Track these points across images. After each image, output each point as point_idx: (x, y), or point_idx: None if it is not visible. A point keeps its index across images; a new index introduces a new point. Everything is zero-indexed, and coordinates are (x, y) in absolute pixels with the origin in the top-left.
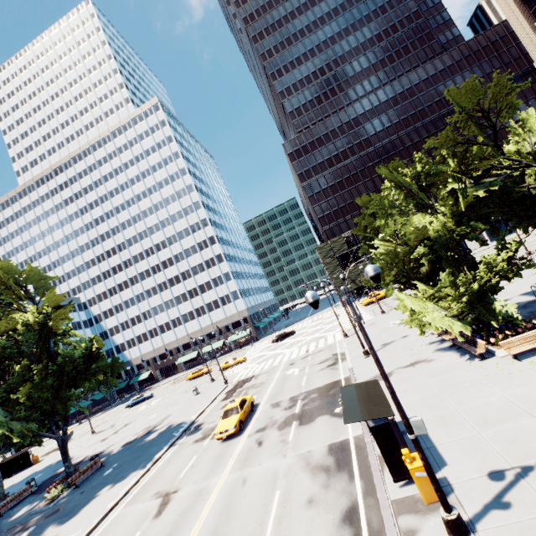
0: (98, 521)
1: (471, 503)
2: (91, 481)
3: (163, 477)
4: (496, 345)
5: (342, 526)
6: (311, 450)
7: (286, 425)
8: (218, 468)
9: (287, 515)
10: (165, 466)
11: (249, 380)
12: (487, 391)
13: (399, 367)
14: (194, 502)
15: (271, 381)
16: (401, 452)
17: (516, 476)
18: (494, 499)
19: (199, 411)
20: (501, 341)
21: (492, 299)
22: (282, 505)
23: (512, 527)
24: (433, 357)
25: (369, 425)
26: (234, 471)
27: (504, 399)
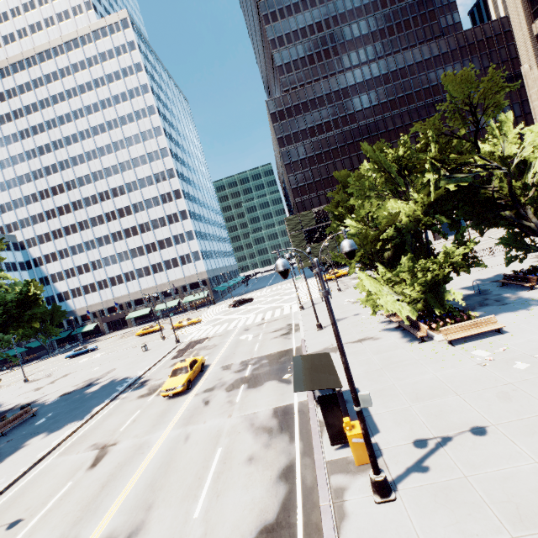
0: (25, 470)
1: (395, 466)
2: (20, 430)
3: (102, 430)
4: (435, 330)
5: (279, 482)
6: (257, 412)
7: (234, 387)
8: (161, 424)
9: (227, 471)
10: (105, 419)
11: (201, 341)
12: (422, 370)
13: (348, 342)
14: (133, 456)
15: (224, 344)
16: (342, 420)
17: (436, 445)
18: (416, 463)
19: (147, 368)
20: (441, 327)
21: (441, 289)
22: (223, 461)
23: (427, 487)
24: (380, 335)
25: (315, 393)
26: (177, 428)
27: (436, 378)
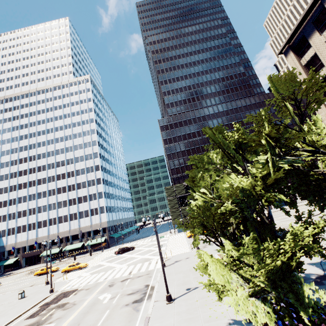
0: None
1: None
2: None
3: None
4: None
5: None
6: None
7: None
8: None
9: None
10: None
11: (68, 295)
12: None
13: None
14: None
15: (81, 304)
16: None
17: None
18: None
19: None
20: None
21: (298, 281)
22: None
23: None
24: None
25: None
26: None
27: None
